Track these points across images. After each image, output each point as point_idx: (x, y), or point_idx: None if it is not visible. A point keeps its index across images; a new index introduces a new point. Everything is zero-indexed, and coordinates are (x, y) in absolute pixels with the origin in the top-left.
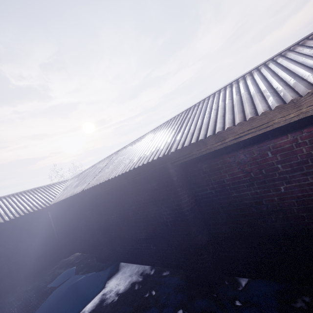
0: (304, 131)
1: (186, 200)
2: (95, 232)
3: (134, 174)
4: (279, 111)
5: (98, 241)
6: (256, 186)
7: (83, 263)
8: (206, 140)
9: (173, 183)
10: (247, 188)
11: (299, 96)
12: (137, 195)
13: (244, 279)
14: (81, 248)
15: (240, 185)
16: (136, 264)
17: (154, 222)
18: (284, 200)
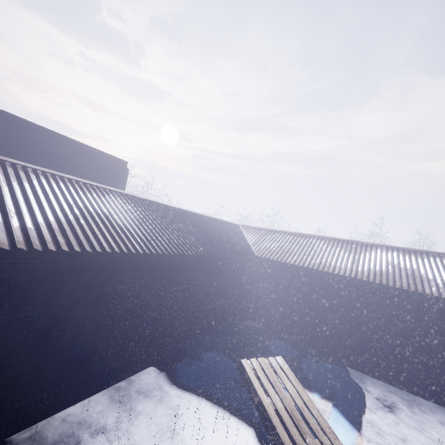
0: None
1: None
2: (344, 325)
3: None
4: None
5: (341, 335)
6: None
7: (294, 345)
8: None
9: None
10: None
11: None
12: (442, 323)
13: None
14: (267, 321)
15: None
16: (380, 380)
17: None
18: None
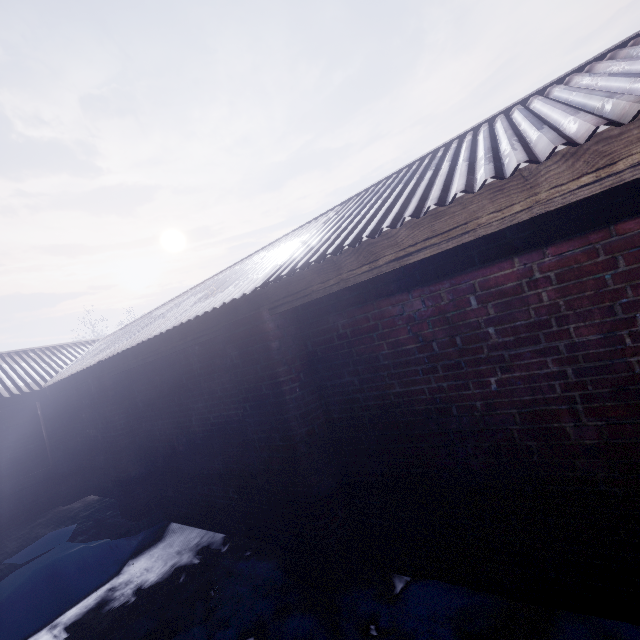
0: (548, 252)
1: (294, 394)
2: (121, 453)
3: (198, 331)
4: (491, 197)
5: (125, 473)
6: (441, 373)
7: (95, 519)
8: (339, 258)
9: (270, 354)
10: (423, 377)
11: (533, 160)
12: (208, 380)
13: (402, 580)
14: (100, 487)
15: (409, 370)
16: (200, 528)
17: (238, 440)
18: (495, 410)
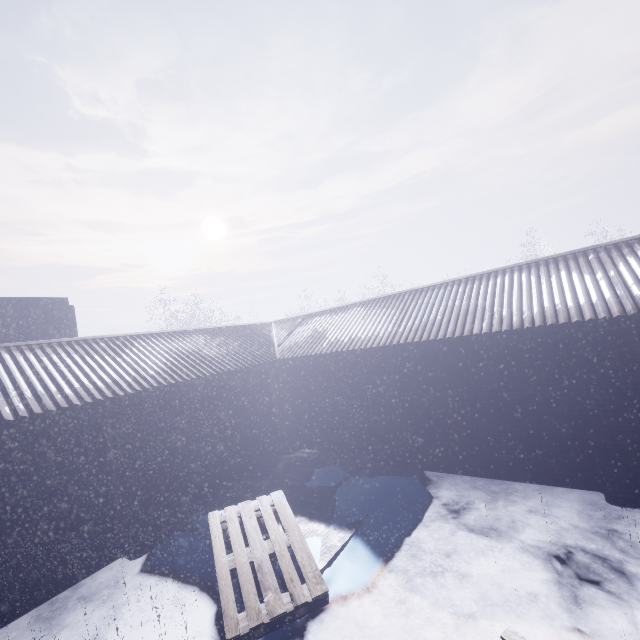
0: None
1: None
2: (397, 415)
3: (539, 333)
4: None
5: (399, 430)
6: None
7: (350, 464)
8: None
9: (635, 355)
10: None
11: None
12: (512, 367)
13: None
14: (321, 442)
15: None
16: (467, 475)
17: (539, 412)
18: None
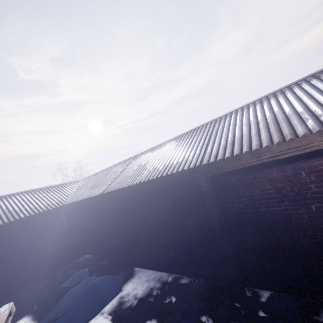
0: None
1: (214, 211)
2: (112, 235)
3: (160, 182)
4: (319, 135)
5: (114, 244)
6: (287, 202)
7: (96, 266)
8: (241, 155)
9: (203, 193)
10: (277, 204)
11: None
12: (159, 202)
13: (266, 292)
14: (92, 250)
15: (270, 201)
16: (151, 270)
17: (175, 230)
18: (314, 219)
